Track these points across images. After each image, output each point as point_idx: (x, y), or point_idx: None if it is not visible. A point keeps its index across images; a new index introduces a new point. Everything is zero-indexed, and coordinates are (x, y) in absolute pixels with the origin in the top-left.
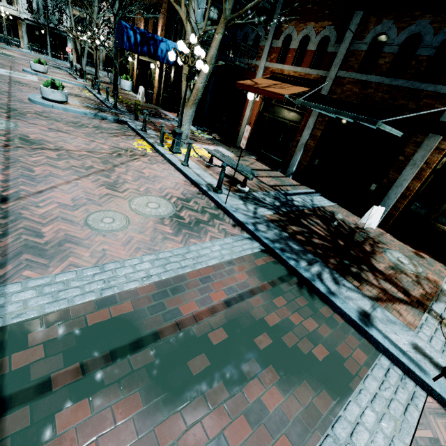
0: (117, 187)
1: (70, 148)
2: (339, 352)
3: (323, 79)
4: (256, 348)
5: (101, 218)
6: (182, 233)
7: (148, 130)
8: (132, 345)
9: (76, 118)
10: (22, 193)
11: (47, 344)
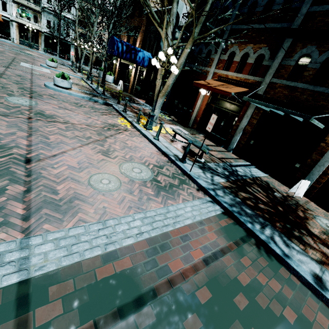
0: (109, 154)
1: (74, 122)
2: (305, 316)
3: (259, 83)
4: (237, 309)
5: (100, 179)
6: (161, 194)
7: (127, 111)
8: (135, 302)
9: (77, 100)
10: (41, 156)
11: (65, 299)
